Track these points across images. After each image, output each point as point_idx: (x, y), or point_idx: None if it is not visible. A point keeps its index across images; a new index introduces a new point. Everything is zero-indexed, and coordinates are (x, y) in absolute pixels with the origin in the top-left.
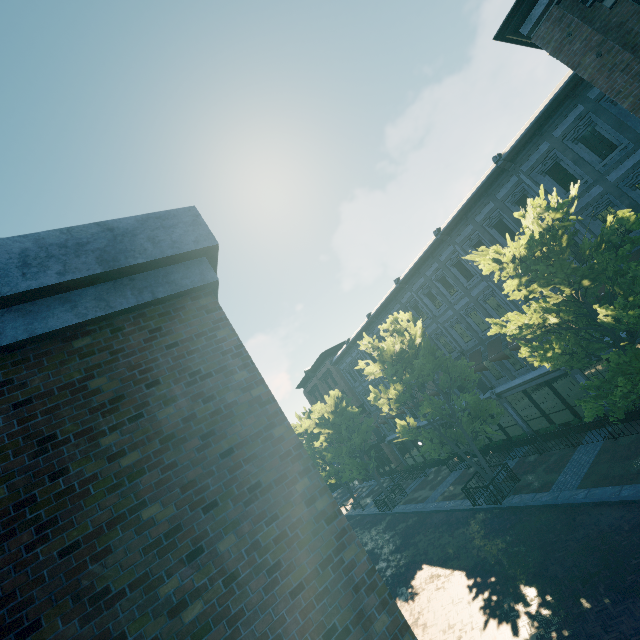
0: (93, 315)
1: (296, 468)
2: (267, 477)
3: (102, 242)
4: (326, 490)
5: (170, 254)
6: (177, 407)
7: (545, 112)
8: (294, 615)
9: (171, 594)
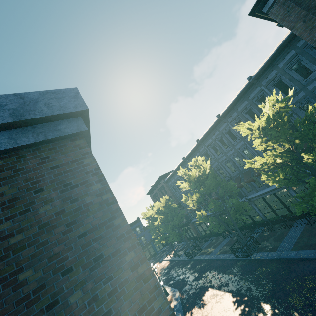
0: (5, 147)
1: (126, 245)
2: (107, 251)
3: (15, 105)
4: (145, 260)
5: (57, 113)
6: (53, 205)
7: (275, 54)
8: None
9: None
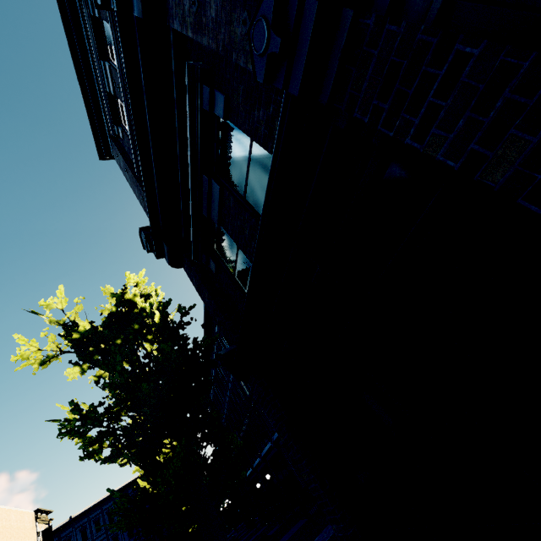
0: None
1: None
2: None
3: None
4: None
5: None
6: None
7: None
8: None
9: None
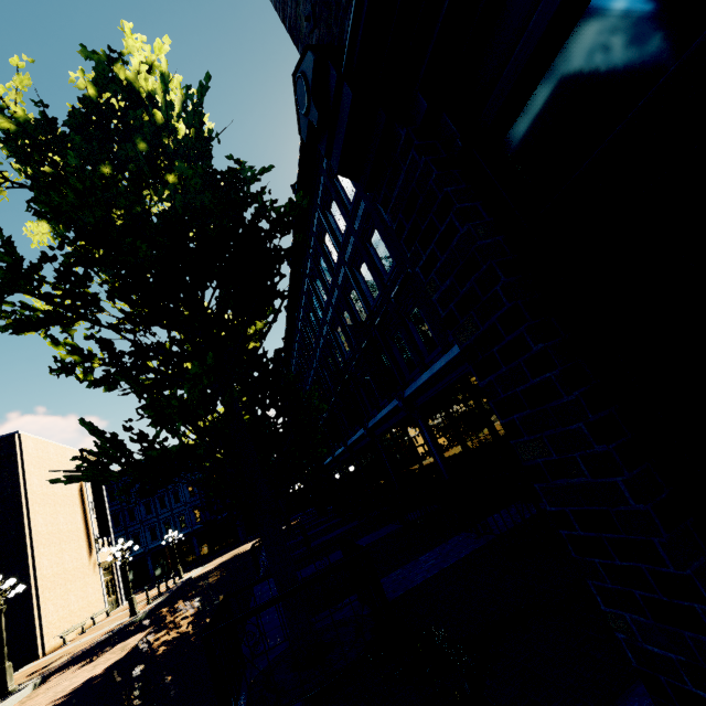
0: None
1: None
2: None
3: None
4: None
5: None
6: None
7: None
8: None
9: None
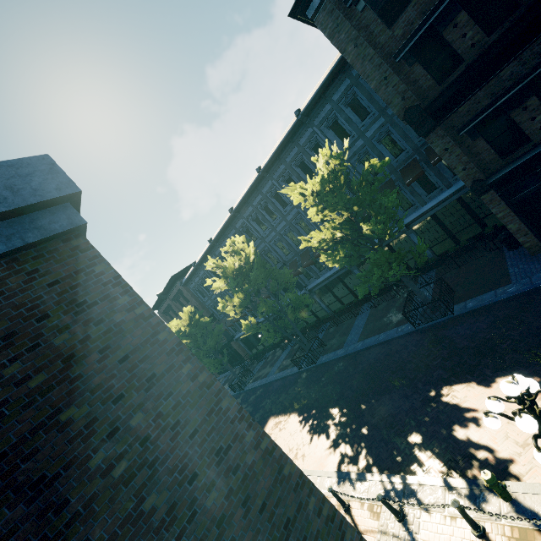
0: None
1: (180, 358)
2: (159, 369)
3: None
4: (204, 368)
5: (34, 202)
6: (71, 333)
7: (327, 81)
8: (194, 448)
9: (100, 463)
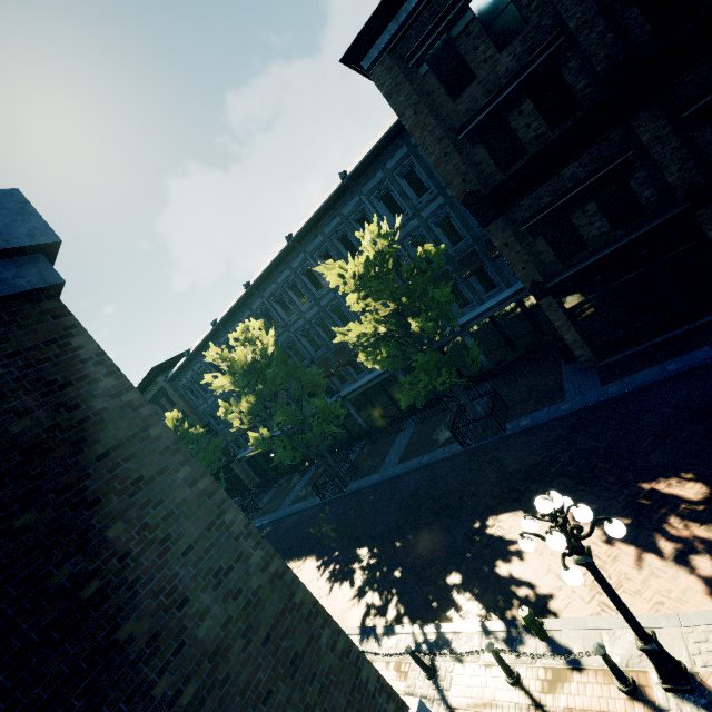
0: None
1: (177, 460)
2: (149, 471)
3: None
4: (206, 473)
5: None
6: (35, 418)
7: (381, 144)
8: (187, 568)
9: (64, 582)
